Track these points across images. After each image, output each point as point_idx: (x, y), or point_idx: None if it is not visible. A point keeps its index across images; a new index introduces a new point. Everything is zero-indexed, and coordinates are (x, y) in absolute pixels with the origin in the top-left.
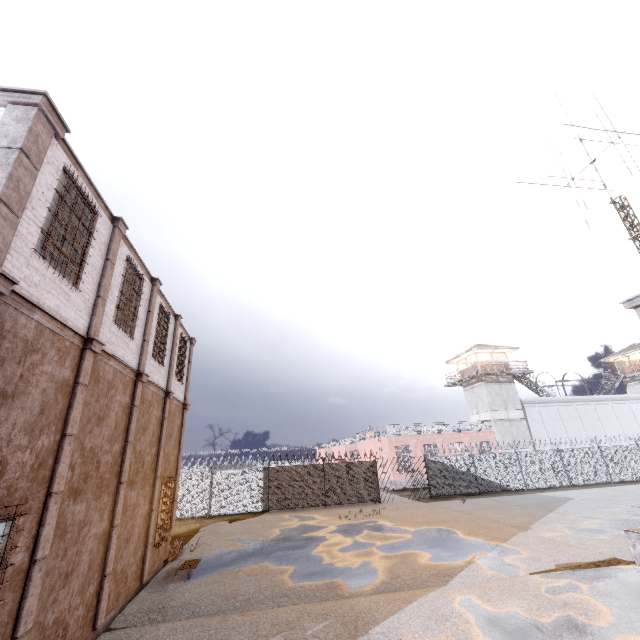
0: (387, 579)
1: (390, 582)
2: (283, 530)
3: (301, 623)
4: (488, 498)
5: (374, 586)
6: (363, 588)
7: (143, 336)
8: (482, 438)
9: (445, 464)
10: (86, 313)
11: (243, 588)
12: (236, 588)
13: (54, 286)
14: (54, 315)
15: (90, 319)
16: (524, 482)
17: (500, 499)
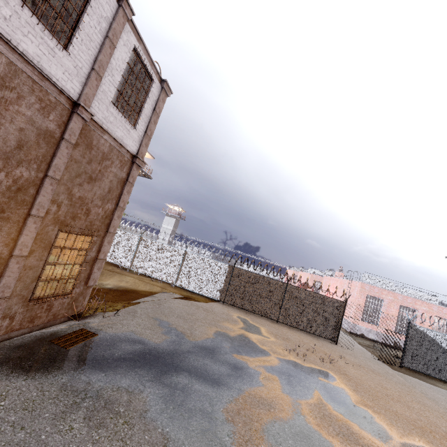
0: None
1: None
2: (218, 334)
3: None
4: None
5: None
6: None
7: None
8: None
9: (435, 341)
10: None
11: None
12: None
13: None
14: None
15: None
16: None
17: None
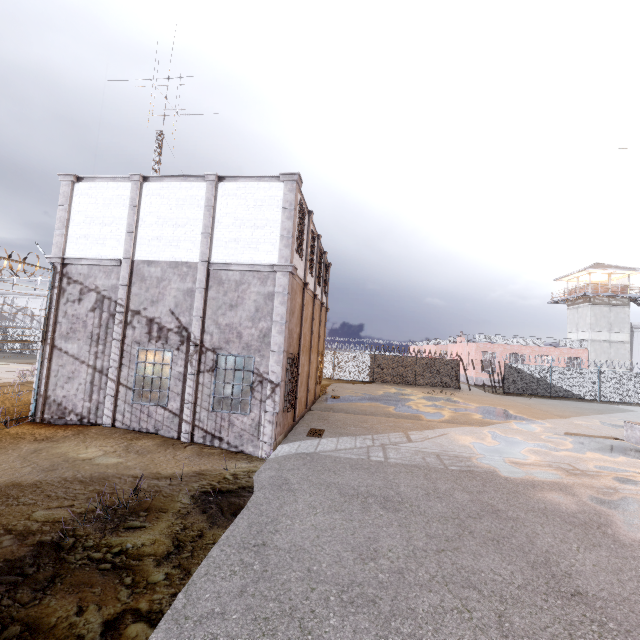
0: (449, 419)
1: (451, 420)
2: (385, 392)
3: (400, 422)
4: (555, 400)
5: (441, 420)
6: (434, 419)
7: (315, 272)
8: (573, 355)
9: (523, 370)
10: (303, 270)
11: (368, 409)
12: (364, 408)
13: (298, 263)
14: (299, 277)
15: (304, 272)
16: (599, 395)
17: (565, 402)
